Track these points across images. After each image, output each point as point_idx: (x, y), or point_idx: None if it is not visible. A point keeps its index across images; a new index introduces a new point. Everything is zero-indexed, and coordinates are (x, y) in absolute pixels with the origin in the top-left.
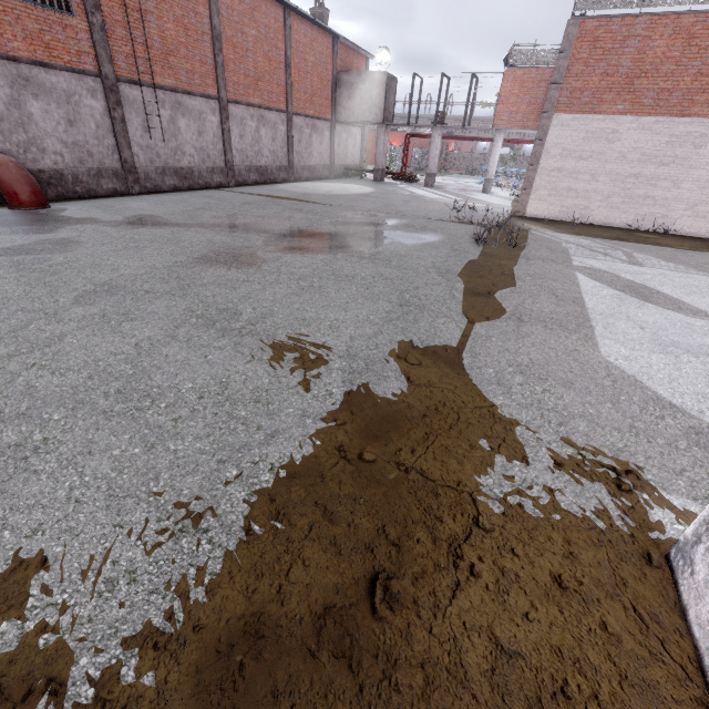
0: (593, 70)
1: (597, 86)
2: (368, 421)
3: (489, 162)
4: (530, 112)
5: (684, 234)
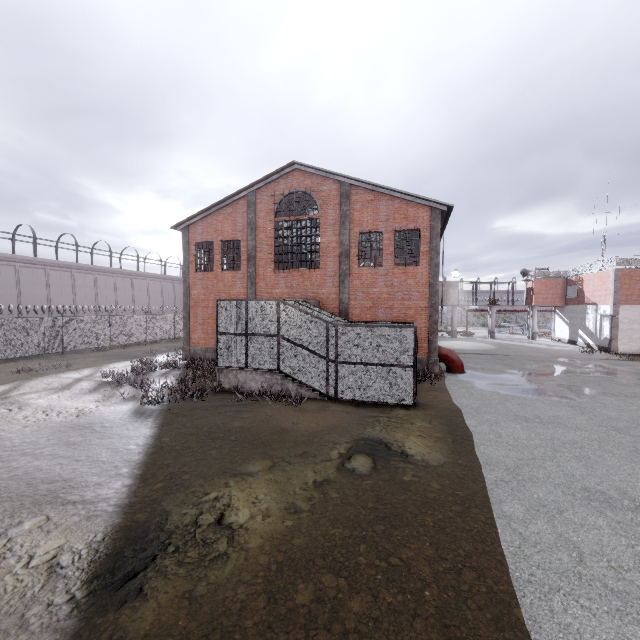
0: (633, 287)
1: (638, 293)
2: None
3: (532, 323)
4: (554, 298)
5: None
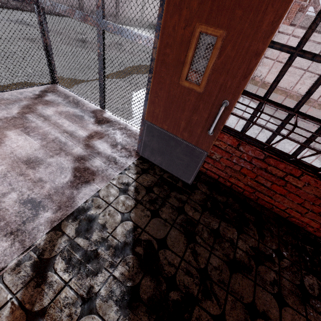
0: None
1: None
2: (21, 83)
3: None
4: None
5: (265, 80)
